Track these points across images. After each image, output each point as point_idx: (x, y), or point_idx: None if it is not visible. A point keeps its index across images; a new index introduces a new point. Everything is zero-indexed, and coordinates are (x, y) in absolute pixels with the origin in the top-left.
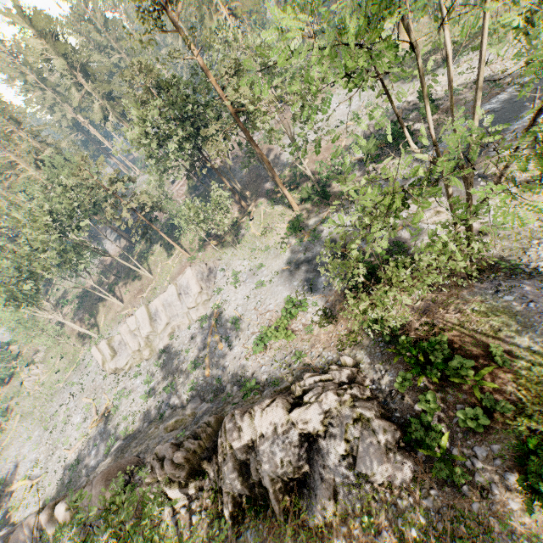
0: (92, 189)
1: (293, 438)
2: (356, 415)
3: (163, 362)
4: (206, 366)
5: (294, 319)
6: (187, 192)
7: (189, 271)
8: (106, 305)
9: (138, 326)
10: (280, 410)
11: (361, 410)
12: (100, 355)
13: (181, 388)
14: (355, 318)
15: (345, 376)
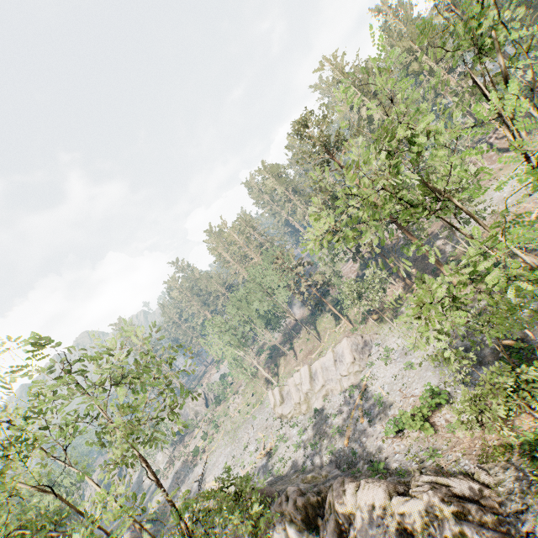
0: (283, 272)
1: (389, 525)
2: (459, 531)
3: (314, 420)
4: (346, 435)
5: (438, 411)
6: (358, 268)
7: (345, 340)
8: (286, 359)
9: (301, 381)
10: (381, 490)
11: (464, 527)
12: (273, 399)
13: (323, 449)
14: (510, 429)
15: (470, 490)
